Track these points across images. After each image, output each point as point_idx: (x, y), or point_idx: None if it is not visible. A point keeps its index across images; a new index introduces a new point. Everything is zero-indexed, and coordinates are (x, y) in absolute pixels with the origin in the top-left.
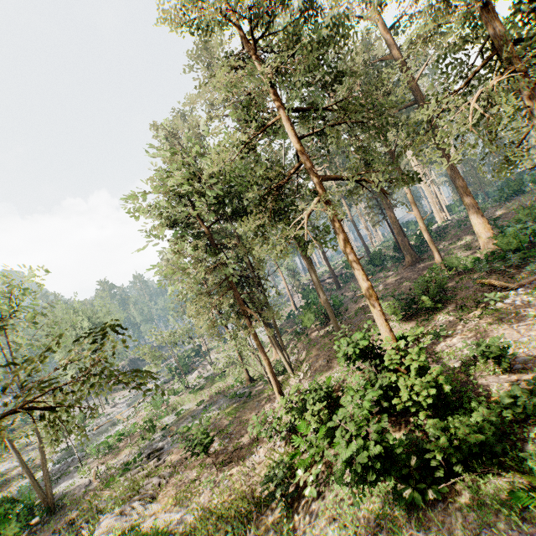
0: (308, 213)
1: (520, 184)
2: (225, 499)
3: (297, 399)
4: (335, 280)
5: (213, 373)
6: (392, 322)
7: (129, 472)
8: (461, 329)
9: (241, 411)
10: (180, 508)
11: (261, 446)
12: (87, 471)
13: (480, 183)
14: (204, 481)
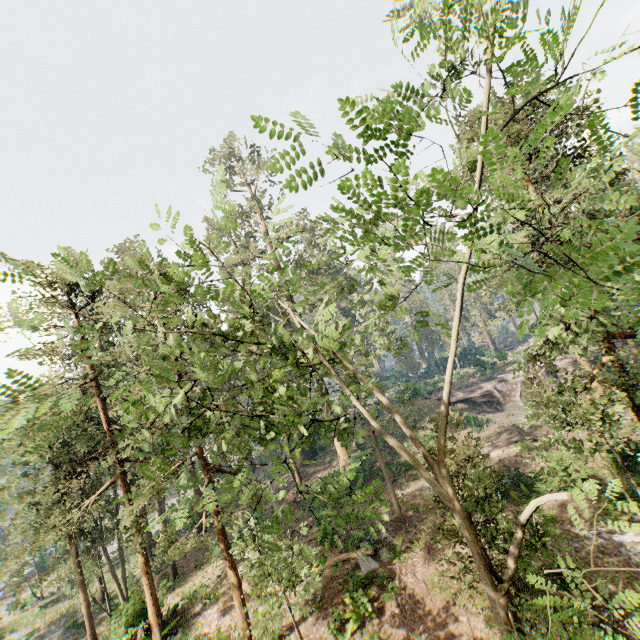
0: (87, 505)
1: (413, 390)
2: None
3: None
4: (251, 460)
5: None
6: (217, 561)
7: None
8: (230, 594)
9: None
10: None
11: None
12: None
13: (412, 364)
14: None
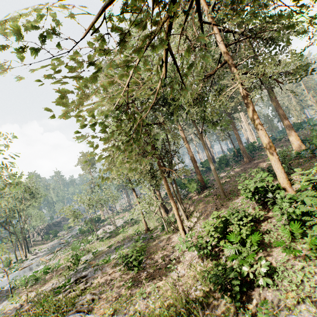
0: (240, 83)
1: (300, 125)
2: (163, 303)
3: (216, 223)
4: None
5: (116, 229)
6: None
7: (59, 295)
8: None
9: (148, 247)
10: (118, 316)
11: (178, 265)
12: (17, 298)
13: (272, 128)
14: (138, 292)
